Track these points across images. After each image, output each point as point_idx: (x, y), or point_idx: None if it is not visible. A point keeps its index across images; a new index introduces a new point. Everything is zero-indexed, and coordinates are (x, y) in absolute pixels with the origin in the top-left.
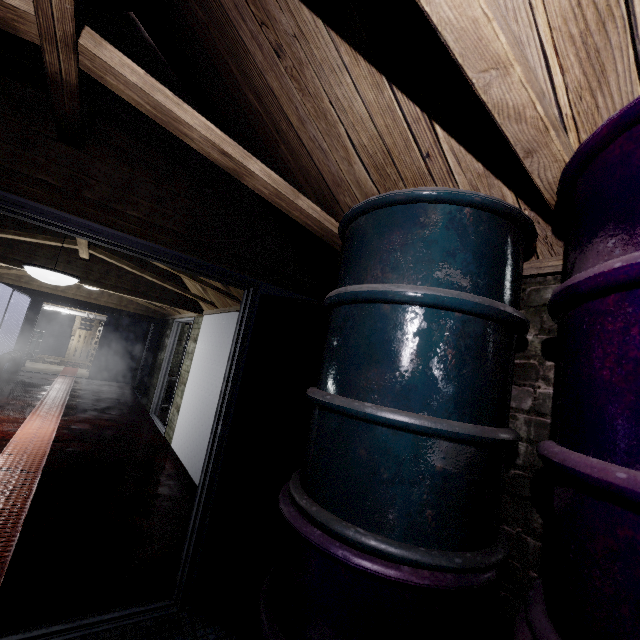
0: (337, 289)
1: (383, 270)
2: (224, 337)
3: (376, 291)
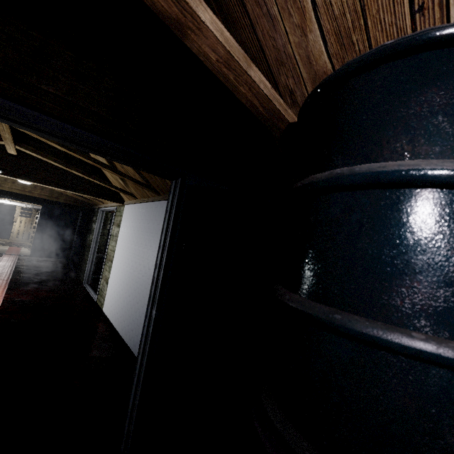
0: (329, 171)
1: (414, 141)
2: (144, 223)
3: (418, 170)
